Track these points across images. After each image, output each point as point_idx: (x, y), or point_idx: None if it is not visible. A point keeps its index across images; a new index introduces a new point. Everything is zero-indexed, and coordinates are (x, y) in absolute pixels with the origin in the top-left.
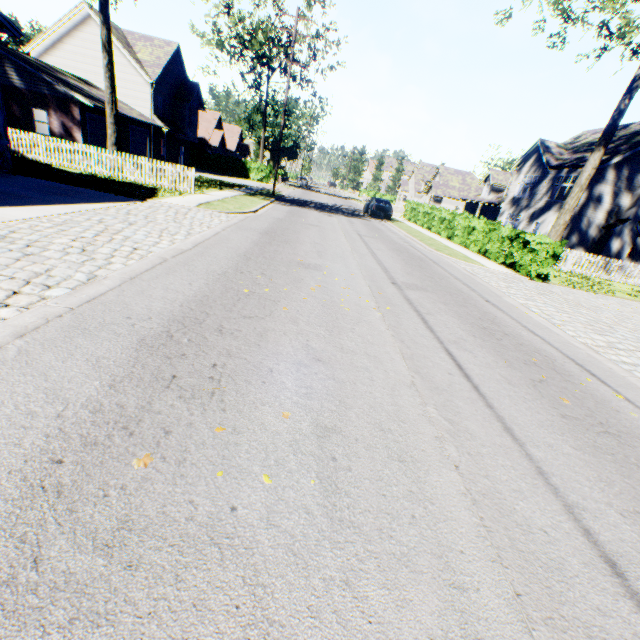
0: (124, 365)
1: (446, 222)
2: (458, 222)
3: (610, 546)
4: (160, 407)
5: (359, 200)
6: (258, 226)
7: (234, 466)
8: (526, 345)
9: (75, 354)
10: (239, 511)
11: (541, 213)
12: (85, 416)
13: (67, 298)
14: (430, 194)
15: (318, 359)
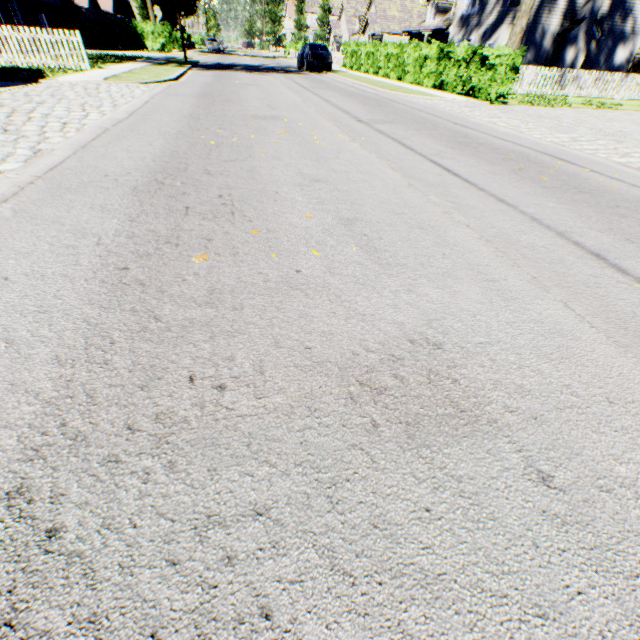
0: (132, 207)
1: (394, 59)
2: (408, 55)
3: (594, 248)
4: (190, 227)
5: (287, 58)
6: (189, 92)
7: (283, 251)
8: (501, 149)
9: (75, 206)
10: (304, 272)
11: (493, 30)
12: (124, 241)
13: (25, 170)
14: (367, 33)
15: (316, 181)
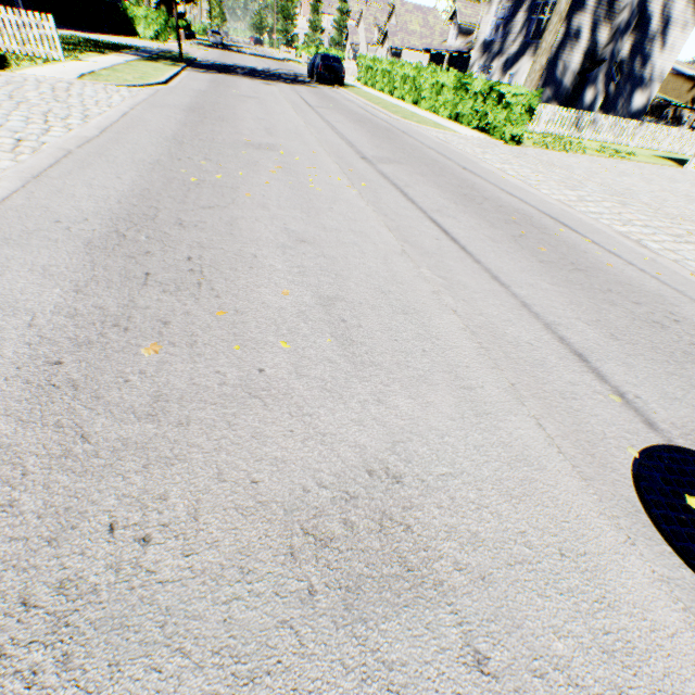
0: (81, 270)
1: (410, 81)
2: (425, 79)
3: (578, 345)
4: (146, 303)
5: (298, 62)
6: (177, 102)
7: (249, 340)
8: (506, 207)
9: (11, 266)
10: (267, 372)
11: (515, 61)
12: (63, 322)
13: None
14: (386, 46)
15: (302, 241)
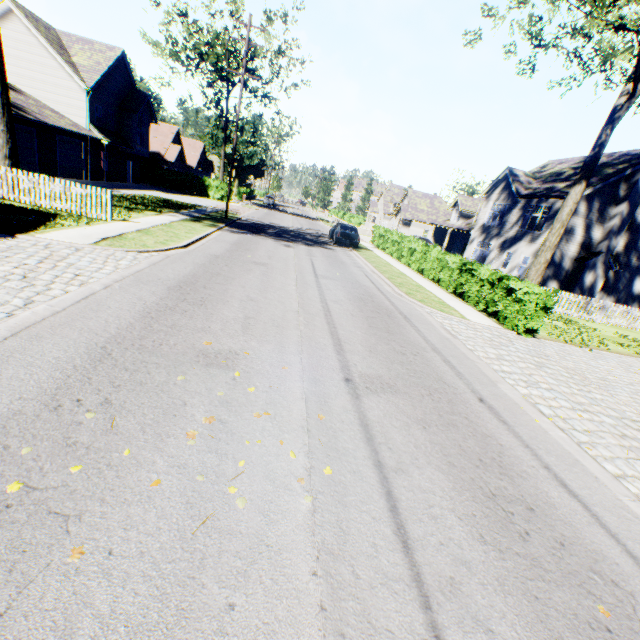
0: None
1: (417, 254)
2: (430, 255)
3: None
4: None
5: (327, 221)
6: (174, 273)
7: None
8: (571, 543)
9: None
10: None
11: (512, 243)
12: None
13: None
14: (399, 217)
15: None
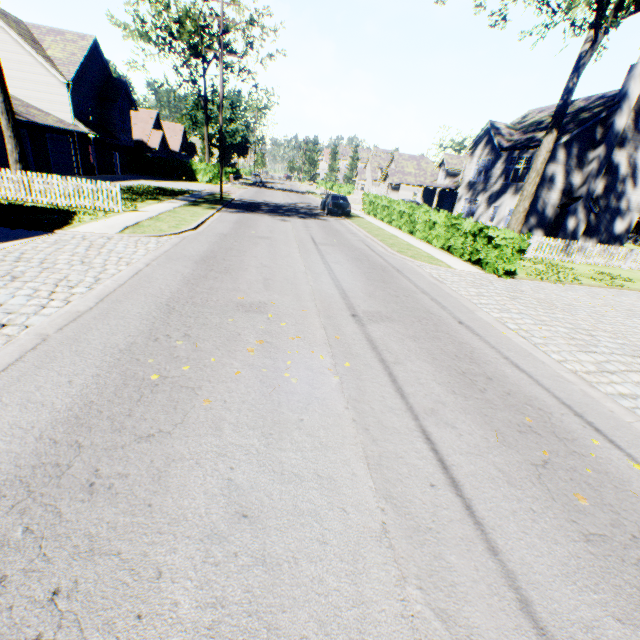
0: None
1: (406, 216)
2: (418, 216)
3: None
4: None
5: (317, 194)
6: (195, 250)
7: None
8: (514, 393)
9: None
10: None
11: (498, 196)
12: None
13: None
14: (387, 182)
15: (243, 513)
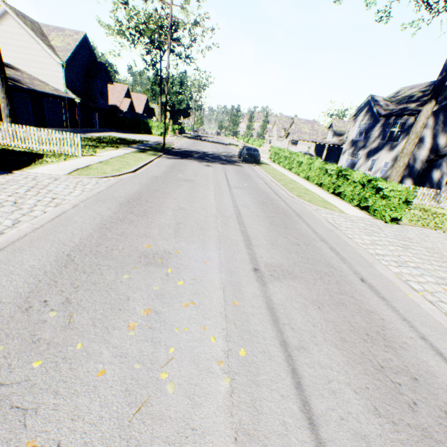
0: None
1: (303, 165)
2: (313, 166)
3: None
4: None
5: (237, 145)
6: (125, 192)
7: None
8: None
9: None
10: None
11: (375, 152)
12: None
13: None
14: (288, 138)
15: None
